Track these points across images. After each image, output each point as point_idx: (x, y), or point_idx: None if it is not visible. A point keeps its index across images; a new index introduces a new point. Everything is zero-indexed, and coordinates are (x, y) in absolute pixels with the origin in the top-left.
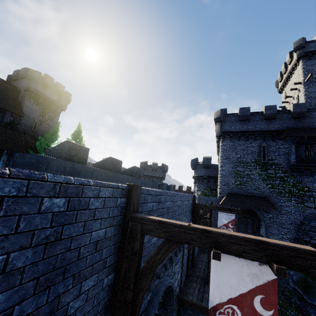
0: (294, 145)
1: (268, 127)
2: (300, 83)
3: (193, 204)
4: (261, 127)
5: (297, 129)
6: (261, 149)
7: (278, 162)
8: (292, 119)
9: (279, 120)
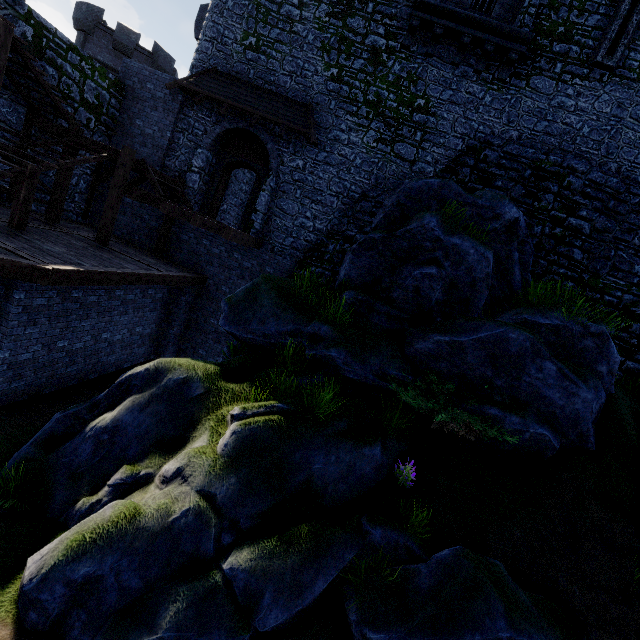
0: None
1: None
2: None
3: None
4: None
5: None
6: None
7: None
8: None
9: None
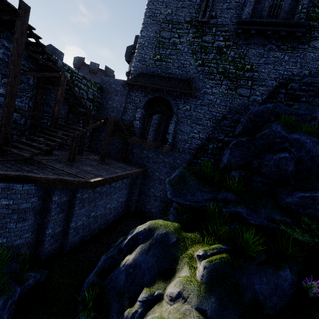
0: None
1: None
2: None
3: None
4: None
5: None
6: None
7: (223, 21)
8: None
9: None
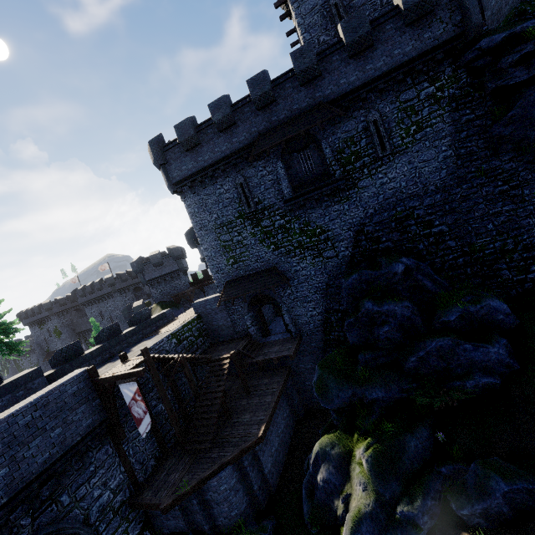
0: (280, 162)
1: (232, 144)
2: (285, 0)
3: (92, 382)
4: (222, 149)
5: (272, 129)
6: (239, 191)
7: (269, 202)
8: (259, 112)
9: (242, 124)
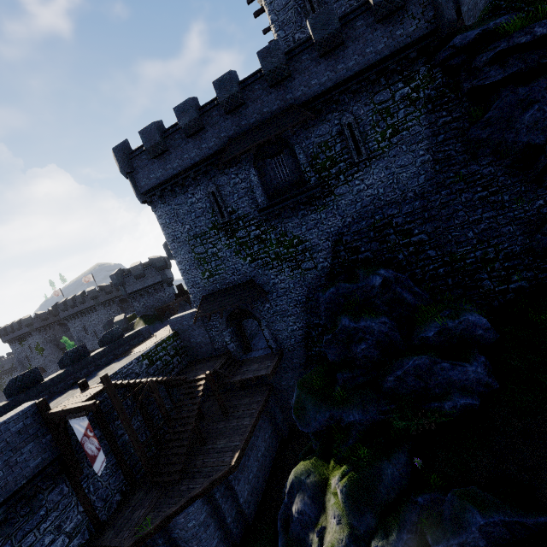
0: (253, 168)
1: (201, 150)
2: None
3: (42, 416)
4: (191, 156)
5: (243, 134)
6: (211, 200)
7: (243, 212)
8: (228, 116)
9: (211, 129)
